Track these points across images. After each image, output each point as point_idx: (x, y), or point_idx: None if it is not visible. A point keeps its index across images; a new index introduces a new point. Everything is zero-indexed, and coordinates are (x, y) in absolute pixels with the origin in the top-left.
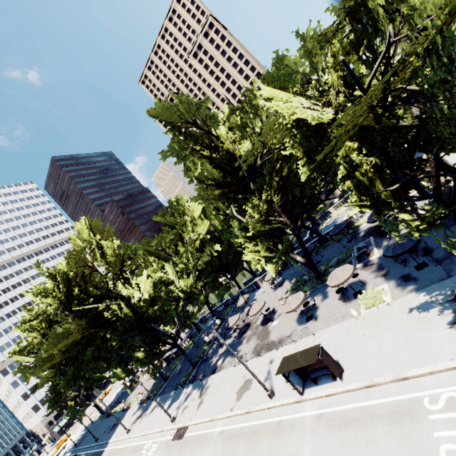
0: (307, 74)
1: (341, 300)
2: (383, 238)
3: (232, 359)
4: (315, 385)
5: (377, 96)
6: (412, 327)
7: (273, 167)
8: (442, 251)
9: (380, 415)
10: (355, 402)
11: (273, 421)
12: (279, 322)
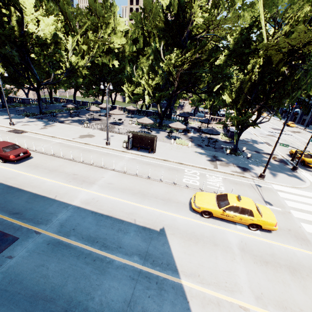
0: (279, 12)
1: (166, 137)
2: (198, 132)
3: (80, 125)
4: (138, 151)
5: (303, 43)
6: (194, 155)
7: (203, 47)
8: (218, 146)
9: (165, 167)
10: (155, 161)
11: (104, 151)
12: (124, 128)
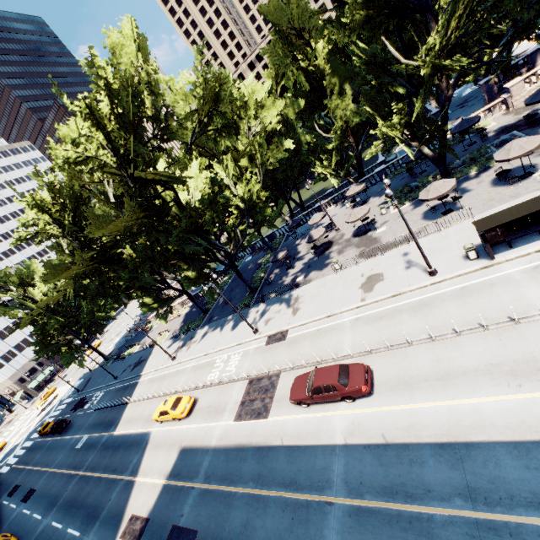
0: None
1: (498, 186)
2: (539, 127)
3: (323, 271)
4: (511, 248)
5: None
6: None
7: None
8: None
9: None
10: None
11: (450, 290)
12: (390, 227)
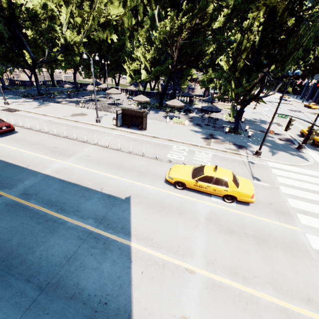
0: None
1: (164, 117)
2: (201, 113)
3: (76, 105)
4: (128, 128)
5: None
6: (188, 133)
7: (204, 9)
8: (219, 126)
9: (153, 143)
10: (144, 138)
11: (92, 128)
12: None
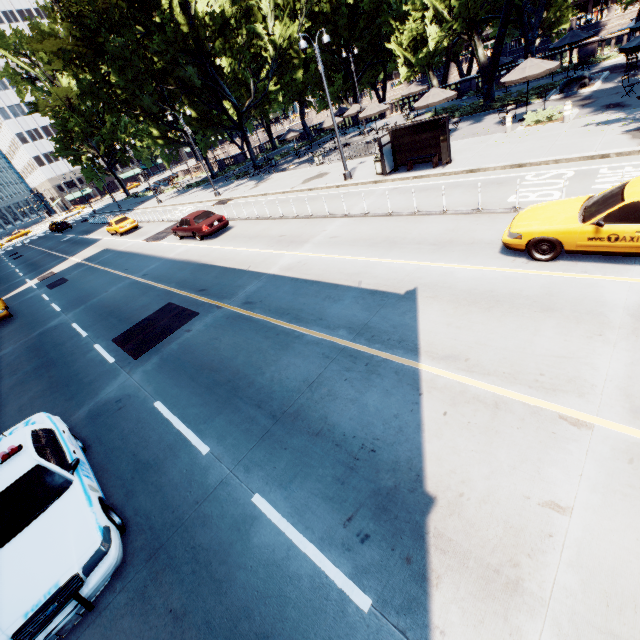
0: None
1: (497, 124)
2: (625, 73)
3: (310, 165)
4: (407, 172)
5: None
6: (573, 136)
7: None
8: None
9: (468, 185)
10: (446, 180)
11: (338, 193)
12: None
